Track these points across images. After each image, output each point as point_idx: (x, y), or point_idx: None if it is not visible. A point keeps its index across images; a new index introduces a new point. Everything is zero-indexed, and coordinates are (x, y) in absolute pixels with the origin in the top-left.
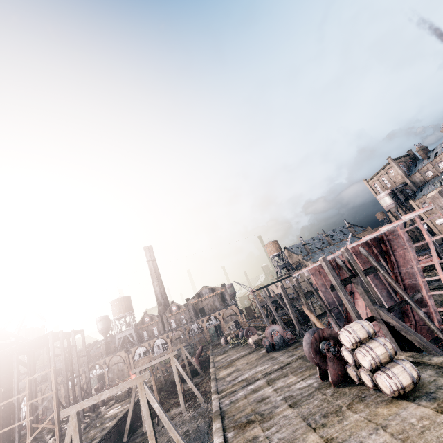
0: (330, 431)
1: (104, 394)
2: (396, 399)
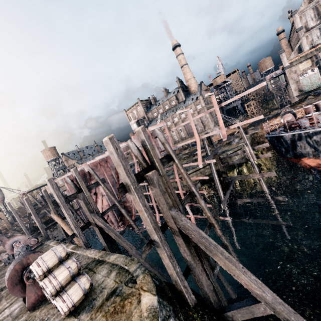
0: None
1: None
2: (68, 316)
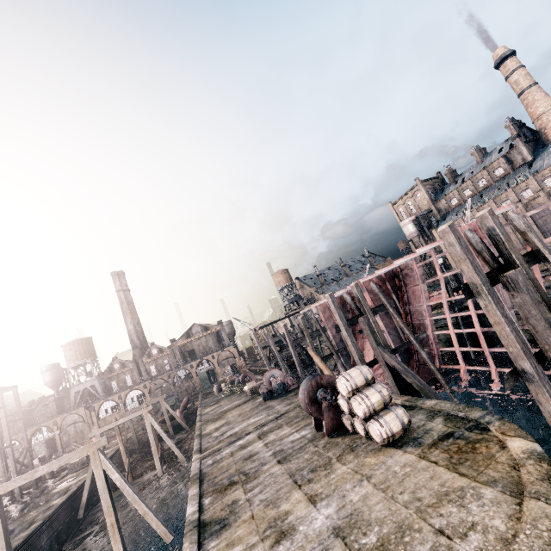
0: (315, 487)
1: (40, 471)
2: (385, 446)
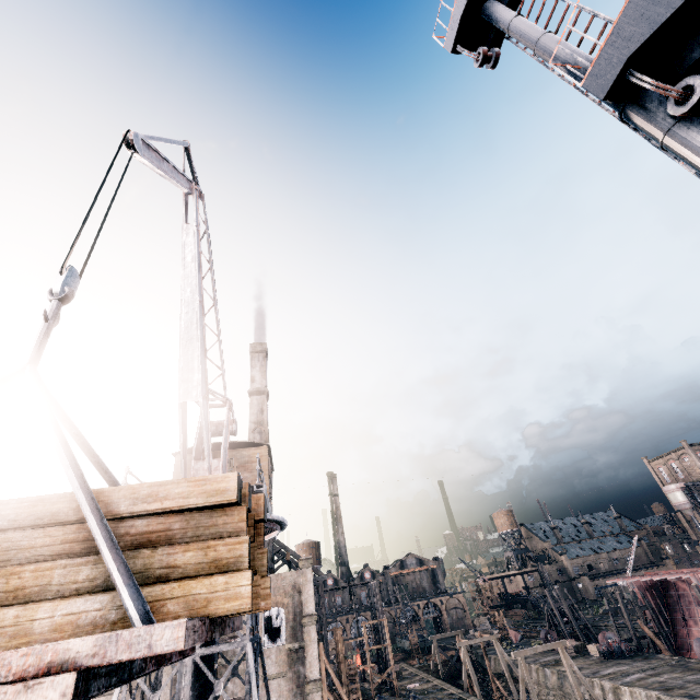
0: None
1: (539, 648)
2: None
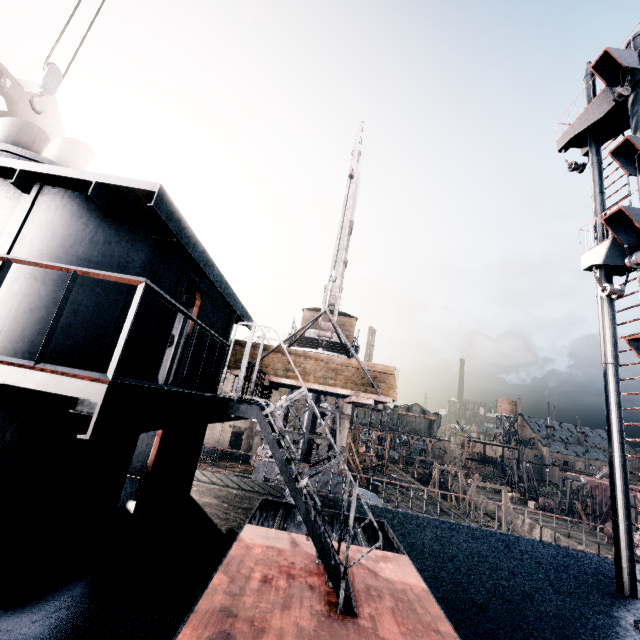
0: None
1: (489, 485)
2: None
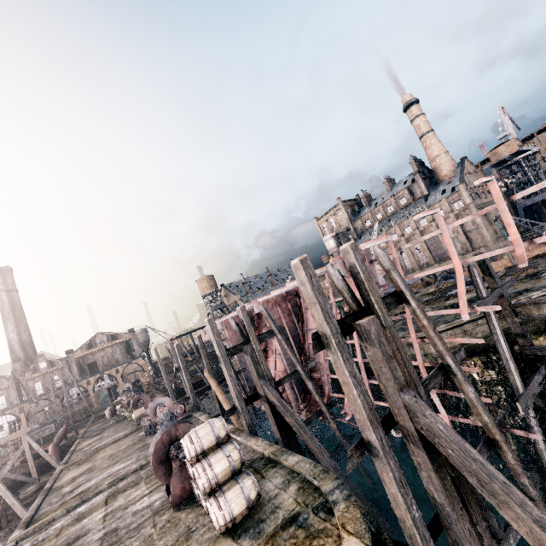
0: None
1: None
2: (223, 534)
